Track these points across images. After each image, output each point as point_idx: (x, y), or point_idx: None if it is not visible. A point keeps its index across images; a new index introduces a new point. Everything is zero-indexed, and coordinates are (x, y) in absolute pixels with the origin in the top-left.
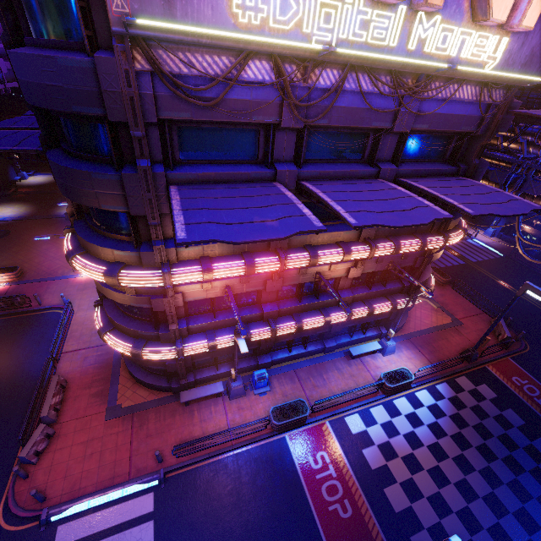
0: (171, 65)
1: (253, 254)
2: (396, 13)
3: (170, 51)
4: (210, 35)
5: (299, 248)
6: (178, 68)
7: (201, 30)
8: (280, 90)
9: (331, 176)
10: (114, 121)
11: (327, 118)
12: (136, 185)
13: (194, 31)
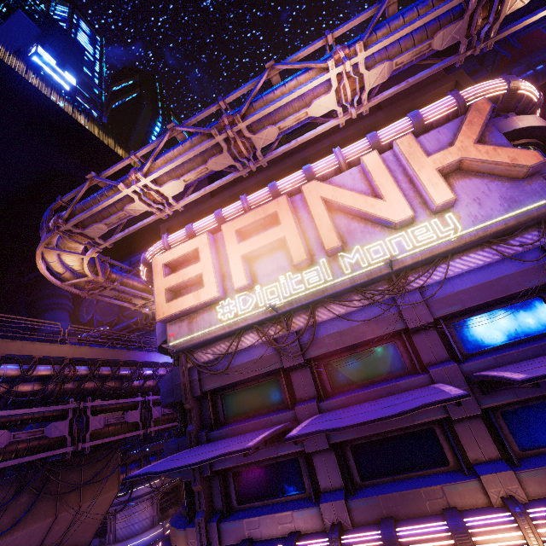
0: (204, 357)
1: (303, 534)
2: (321, 265)
3: (204, 351)
4: (210, 334)
5: (373, 523)
6: (208, 357)
7: (197, 334)
8: (265, 343)
9: (363, 399)
10: (178, 401)
11: (325, 346)
12: (185, 448)
13: (194, 336)
